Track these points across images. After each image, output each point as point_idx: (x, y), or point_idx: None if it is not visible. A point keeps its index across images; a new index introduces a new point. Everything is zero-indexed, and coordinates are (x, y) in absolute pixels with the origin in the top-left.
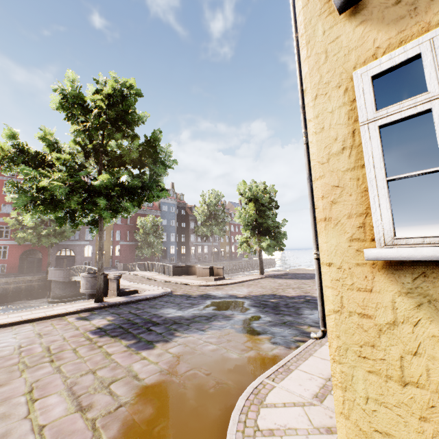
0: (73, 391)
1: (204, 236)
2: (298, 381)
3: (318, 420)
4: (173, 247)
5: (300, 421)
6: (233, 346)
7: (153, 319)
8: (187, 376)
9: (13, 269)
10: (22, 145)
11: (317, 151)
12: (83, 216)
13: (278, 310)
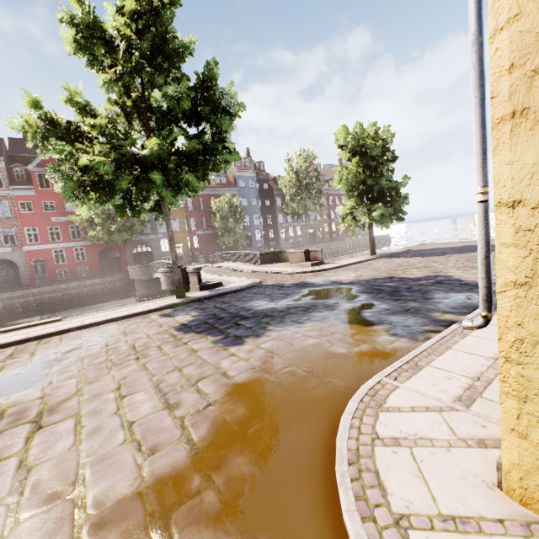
0: (159, 388)
1: (295, 214)
2: (431, 381)
3: (464, 430)
4: (259, 232)
5: (436, 430)
6: (339, 339)
7: (241, 313)
8: (284, 374)
9: (95, 271)
10: (50, 115)
11: None
12: (143, 201)
13: (398, 295)
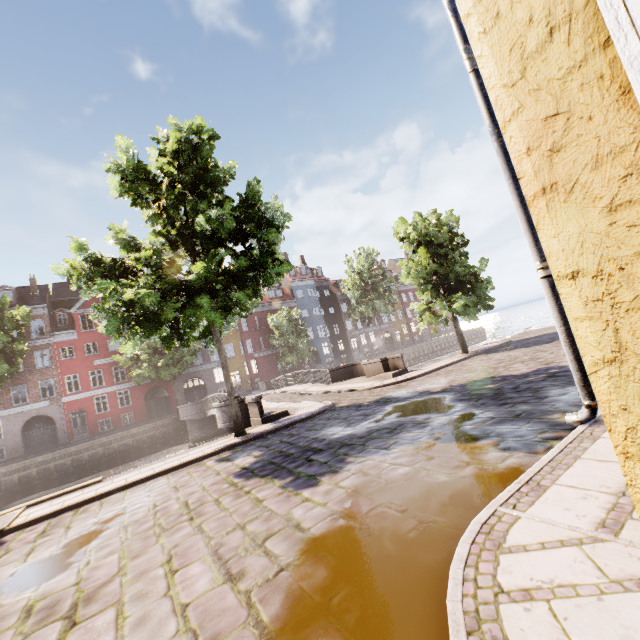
0: (218, 555)
1: (365, 319)
2: (562, 504)
3: (616, 568)
4: (326, 345)
5: (578, 571)
6: (436, 463)
7: (314, 446)
8: (371, 518)
9: (141, 416)
10: (95, 256)
11: (497, 67)
12: (192, 328)
13: (503, 398)
